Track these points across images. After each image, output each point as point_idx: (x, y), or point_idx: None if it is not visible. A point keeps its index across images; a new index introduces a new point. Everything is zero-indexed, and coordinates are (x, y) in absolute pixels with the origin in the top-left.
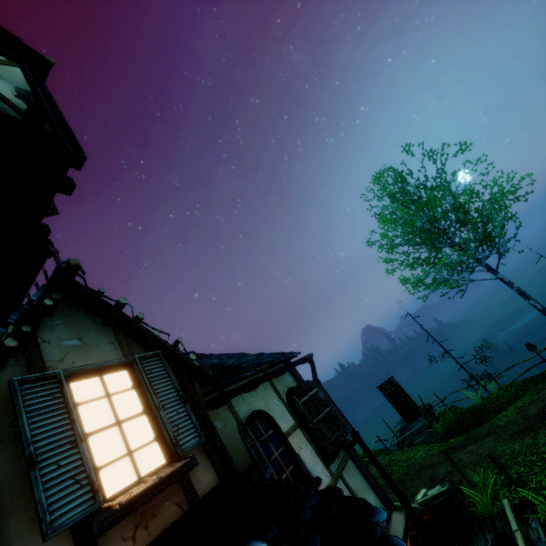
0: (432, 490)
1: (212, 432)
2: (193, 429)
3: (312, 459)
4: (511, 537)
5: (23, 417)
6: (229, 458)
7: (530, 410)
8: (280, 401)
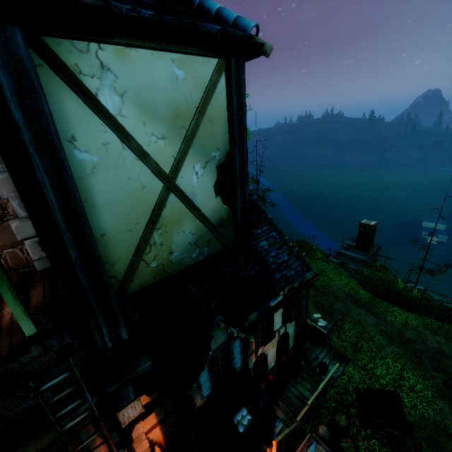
0: (322, 320)
1: (246, 356)
2: (240, 361)
3: (279, 320)
4: (327, 369)
5: (199, 379)
6: (247, 362)
7: (407, 332)
8: (282, 295)
